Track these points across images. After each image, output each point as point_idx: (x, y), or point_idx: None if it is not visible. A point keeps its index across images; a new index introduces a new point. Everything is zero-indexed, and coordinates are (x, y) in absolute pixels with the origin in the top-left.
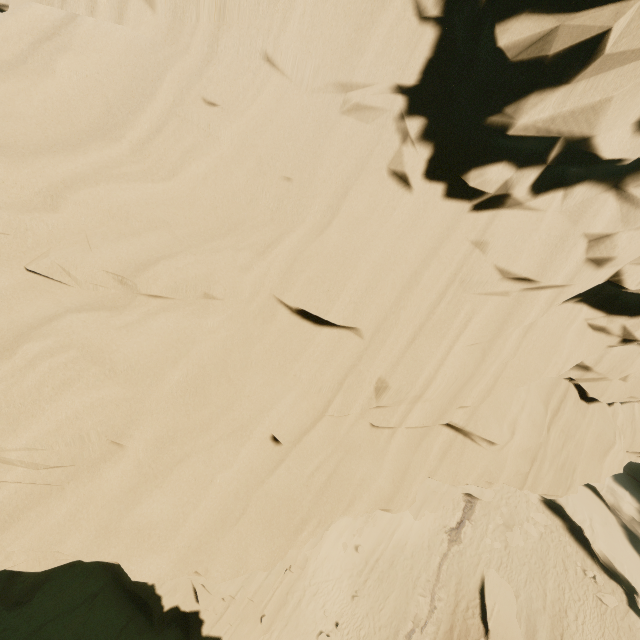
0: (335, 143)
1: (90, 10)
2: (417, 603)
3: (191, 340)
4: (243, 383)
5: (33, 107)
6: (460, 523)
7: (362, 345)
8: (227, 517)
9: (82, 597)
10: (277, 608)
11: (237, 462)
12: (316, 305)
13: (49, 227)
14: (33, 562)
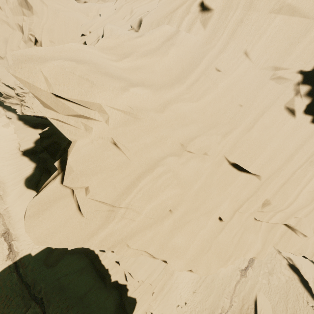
0: (264, 92)
1: (178, 26)
2: (224, 301)
3: (201, 172)
4: (210, 192)
5: (159, 68)
6: (246, 267)
7: (259, 183)
8: (203, 249)
9: (77, 268)
10: (159, 290)
11: (207, 226)
12: (243, 163)
13: (161, 119)
14: (133, 253)
